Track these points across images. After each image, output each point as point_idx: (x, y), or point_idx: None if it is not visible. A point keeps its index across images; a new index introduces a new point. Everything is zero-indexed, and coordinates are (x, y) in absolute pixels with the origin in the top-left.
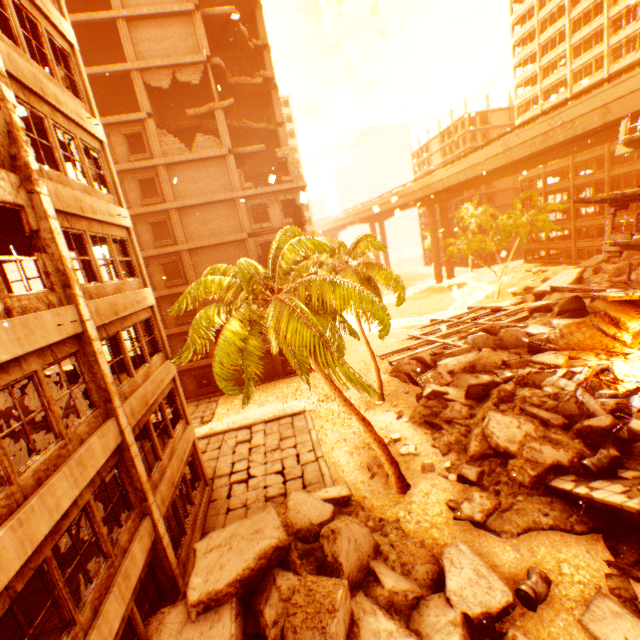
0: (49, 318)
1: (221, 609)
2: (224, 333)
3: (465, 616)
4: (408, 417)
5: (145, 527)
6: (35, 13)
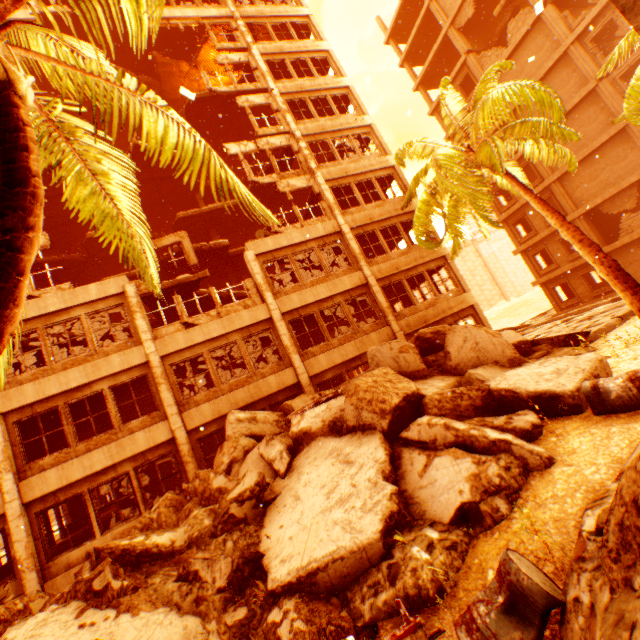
0: (319, 227)
1: None
2: (417, 206)
3: (489, 390)
4: None
5: (383, 330)
6: (323, 94)
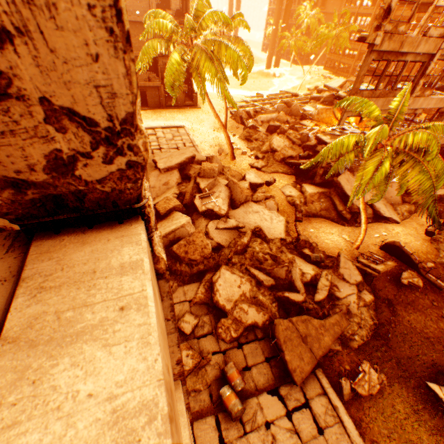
0: None
1: (173, 171)
2: (171, 60)
3: (250, 183)
4: (238, 137)
5: None
6: None
